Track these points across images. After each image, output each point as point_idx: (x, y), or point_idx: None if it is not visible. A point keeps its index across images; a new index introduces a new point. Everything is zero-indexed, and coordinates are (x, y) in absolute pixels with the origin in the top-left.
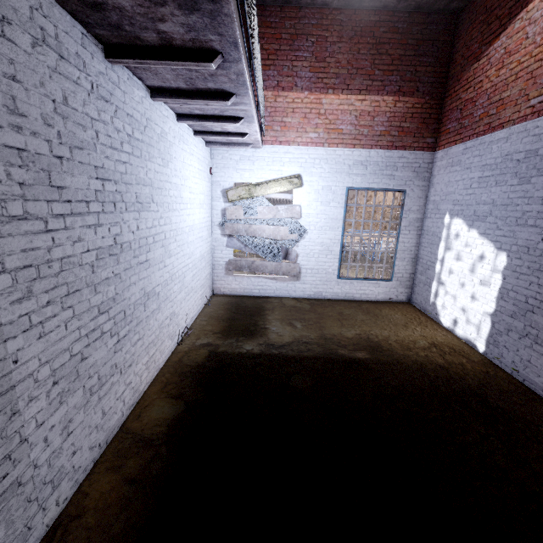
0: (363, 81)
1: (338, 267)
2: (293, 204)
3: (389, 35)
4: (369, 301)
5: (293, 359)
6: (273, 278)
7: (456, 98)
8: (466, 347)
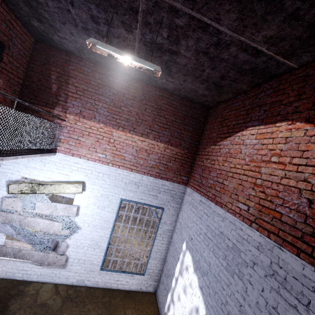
0: (145, 129)
1: (102, 260)
2: (72, 205)
3: (167, 106)
4: (123, 291)
5: None
6: (40, 264)
7: (202, 160)
8: None
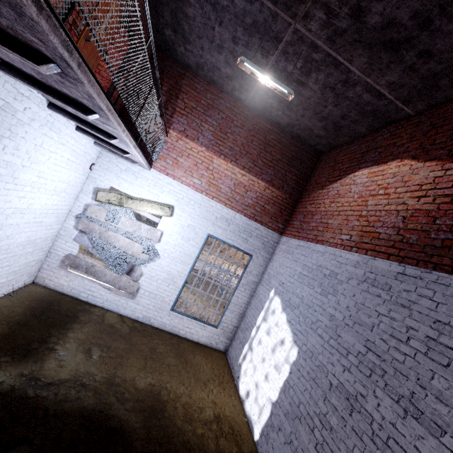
0: (248, 162)
1: (175, 299)
2: (157, 228)
3: (275, 142)
4: (191, 341)
5: (43, 411)
6: (108, 288)
7: (304, 206)
8: (245, 428)
